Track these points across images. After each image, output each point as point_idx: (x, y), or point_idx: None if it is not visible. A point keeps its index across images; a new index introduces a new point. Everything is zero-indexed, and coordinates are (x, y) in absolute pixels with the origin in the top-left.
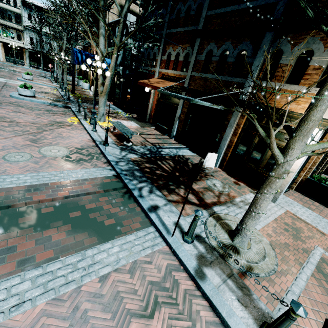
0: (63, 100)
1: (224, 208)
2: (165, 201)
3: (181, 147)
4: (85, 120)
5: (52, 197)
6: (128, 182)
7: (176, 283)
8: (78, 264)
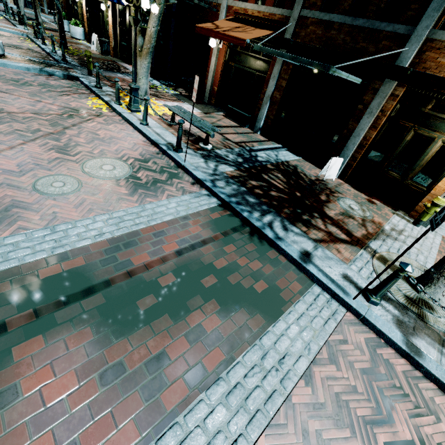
0: (57, 62)
1: (381, 243)
2: (312, 242)
3: (277, 148)
4: (119, 103)
5: (158, 256)
6: (248, 216)
7: (388, 365)
8: (264, 364)
